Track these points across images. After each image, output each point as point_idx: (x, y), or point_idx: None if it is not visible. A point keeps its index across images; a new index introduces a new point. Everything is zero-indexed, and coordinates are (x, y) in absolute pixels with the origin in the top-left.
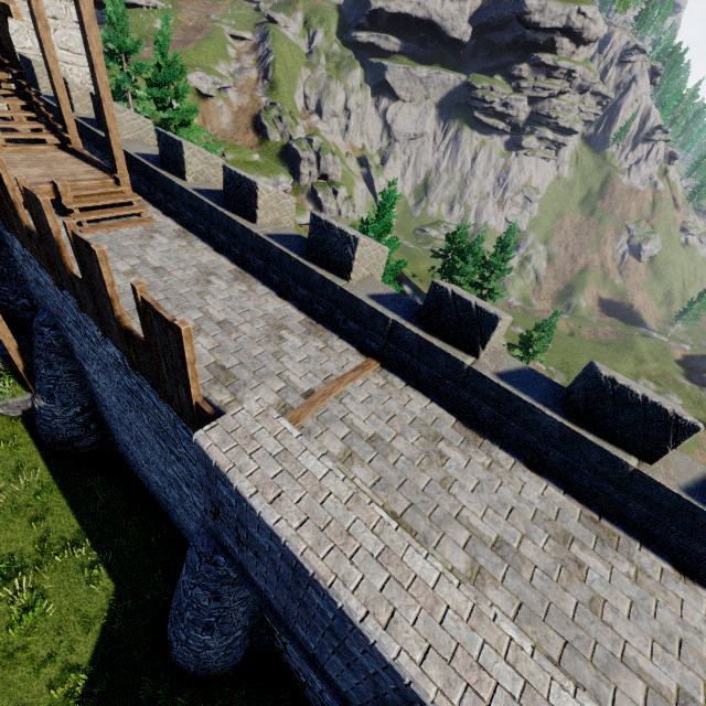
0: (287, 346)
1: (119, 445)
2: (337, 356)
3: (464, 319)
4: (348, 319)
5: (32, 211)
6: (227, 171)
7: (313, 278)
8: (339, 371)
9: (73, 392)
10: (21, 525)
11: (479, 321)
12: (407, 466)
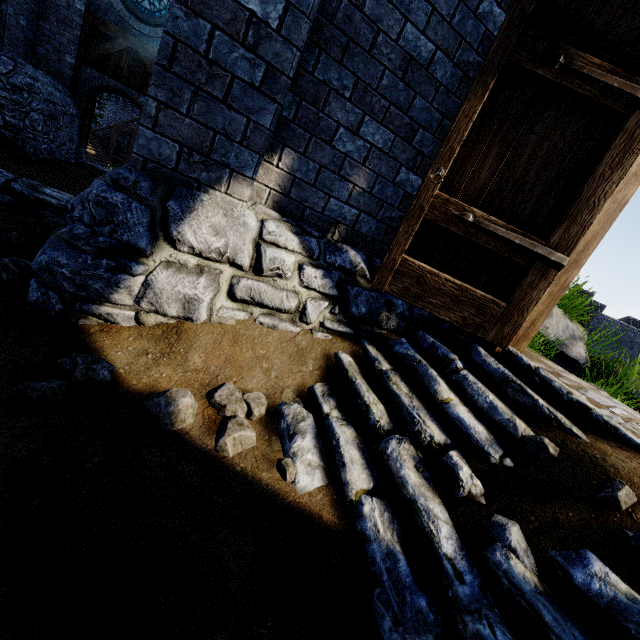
0: None
1: None
2: None
3: (596, 307)
4: None
5: None
6: None
7: None
8: None
9: None
10: None
11: (600, 307)
12: None
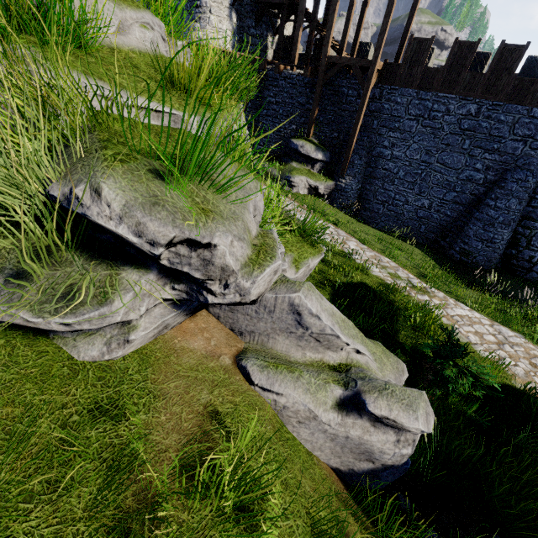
0: None
1: (368, 210)
2: None
3: None
4: None
5: (452, 52)
6: None
7: None
8: None
9: (362, 175)
10: (364, 228)
11: None
12: None
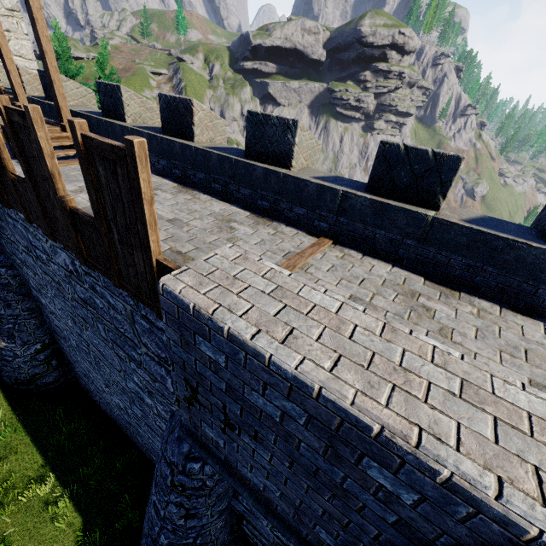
0: (239, 234)
1: (80, 377)
2: (289, 239)
3: (420, 171)
4: (293, 205)
5: None
6: (163, 98)
7: (255, 173)
8: (295, 249)
9: (32, 329)
10: None
11: (437, 168)
12: (397, 321)
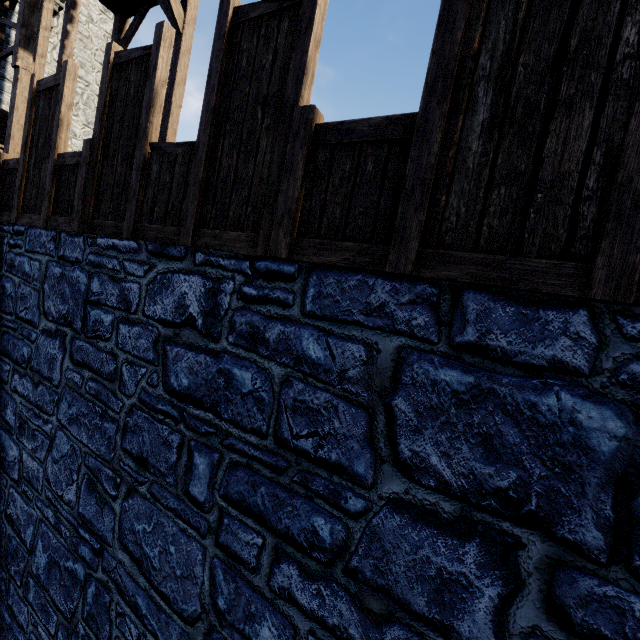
0: None
1: None
2: None
3: None
4: None
5: (107, 92)
6: None
7: None
8: None
9: None
10: None
11: None
12: None
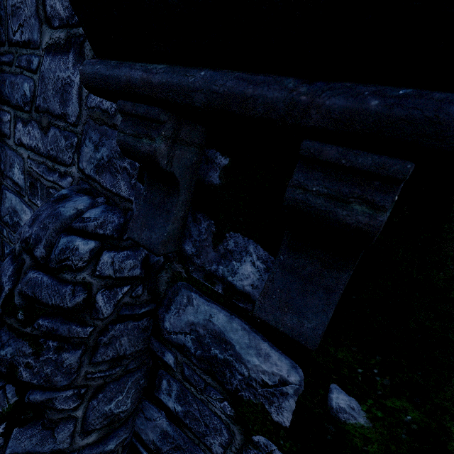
0: None
1: None
2: None
3: None
4: None
5: None
6: None
7: None
8: None
9: None
10: None
11: None
12: None
